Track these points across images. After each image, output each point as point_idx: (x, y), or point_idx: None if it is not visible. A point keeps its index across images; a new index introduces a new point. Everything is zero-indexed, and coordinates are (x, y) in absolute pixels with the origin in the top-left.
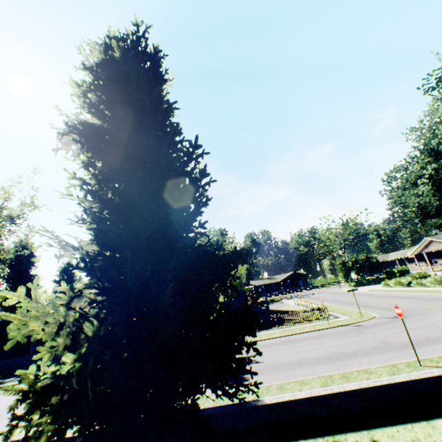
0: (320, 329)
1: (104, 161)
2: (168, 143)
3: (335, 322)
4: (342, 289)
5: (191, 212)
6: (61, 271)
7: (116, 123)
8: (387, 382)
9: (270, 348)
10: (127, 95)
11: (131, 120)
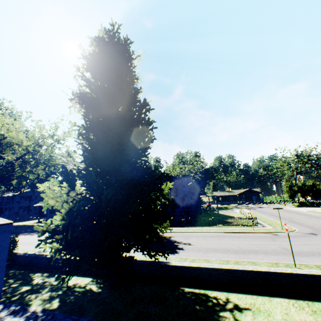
0: (245, 232)
1: (87, 118)
2: (126, 104)
3: (259, 229)
4: (286, 207)
5: (141, 146)
6: None
7: (96, 93)
8: (251, 269)
9: (203, 238)
10: (103, 75)
11: (101, 93)
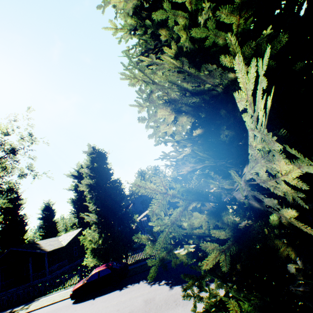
0: None
1: None
2: None
3: None
4: None
5: None
6: (43, 209)
7: None
8: None
9: None
10: None
11: None
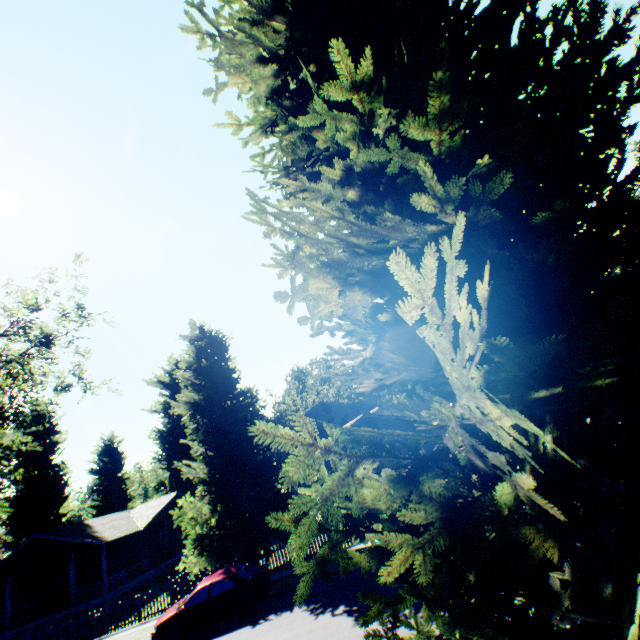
0: None
1: None
2: None
3: None
4: None
5: None
6: (101, 452)
7: None
8: None
9: None
10: None
11: None
